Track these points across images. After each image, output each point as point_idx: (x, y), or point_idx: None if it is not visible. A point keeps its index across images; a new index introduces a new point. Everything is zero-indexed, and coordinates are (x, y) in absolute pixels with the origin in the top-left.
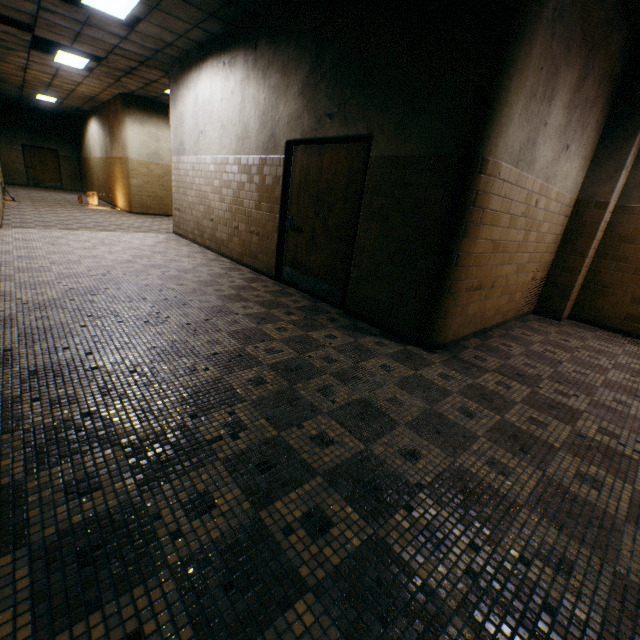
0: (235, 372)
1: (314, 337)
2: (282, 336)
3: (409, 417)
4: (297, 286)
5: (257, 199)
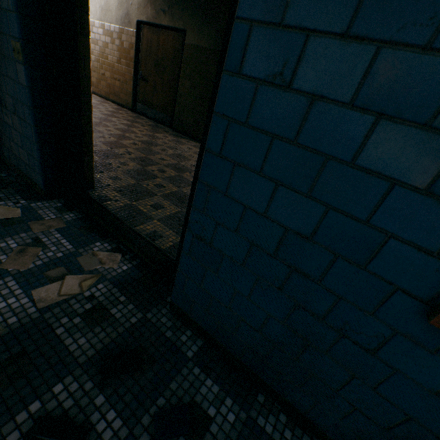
0: (123, 140)
1: (157, 136)
2: (142, 133)
3: (196, 159)
4: (146, 115)
5: (118, 56)
